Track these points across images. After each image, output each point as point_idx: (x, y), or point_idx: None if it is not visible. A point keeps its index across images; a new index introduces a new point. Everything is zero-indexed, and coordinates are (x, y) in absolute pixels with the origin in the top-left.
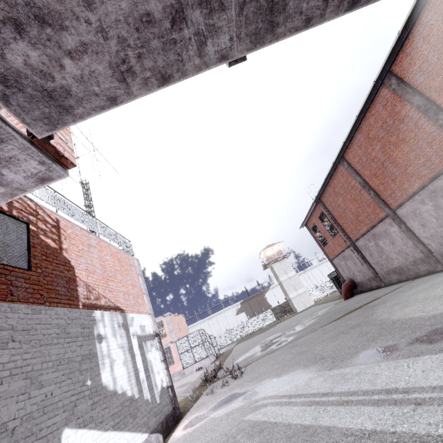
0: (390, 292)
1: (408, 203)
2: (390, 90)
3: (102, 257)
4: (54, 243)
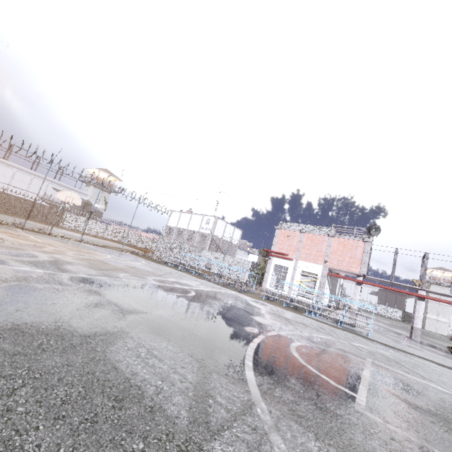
0: None
1: None
2: None
3: None
4: None
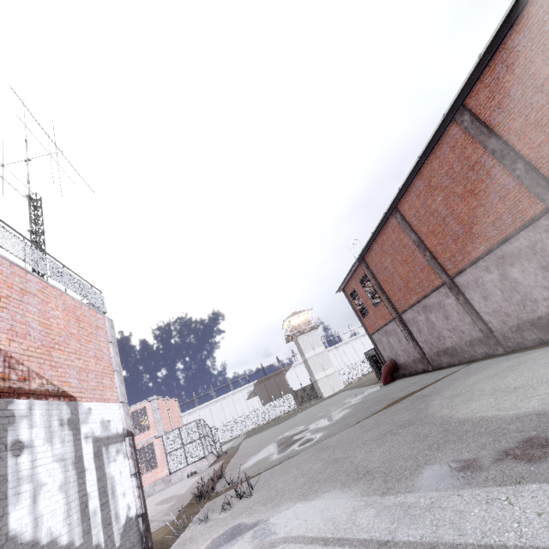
0: (442, 378)
1: (469, 269)
2: (461, 128)
3: (47, 312)
4: None
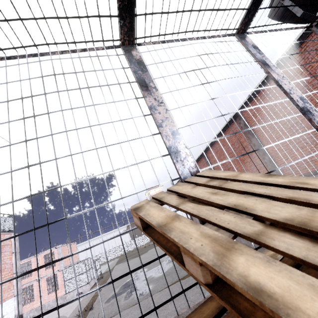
0: None
1: None
2: (239, 126)
3: None
4: None
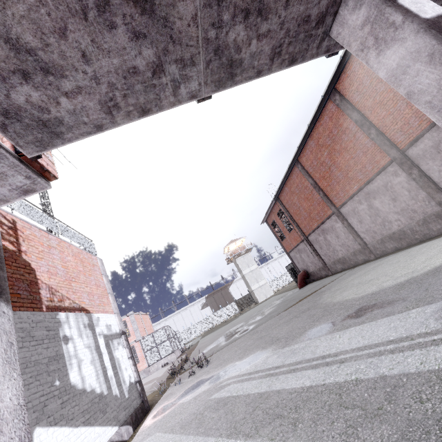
0: (335, 279)
1: (349, 202)
2: (334, 104)
3: (64, 258)
4: (12, 246)
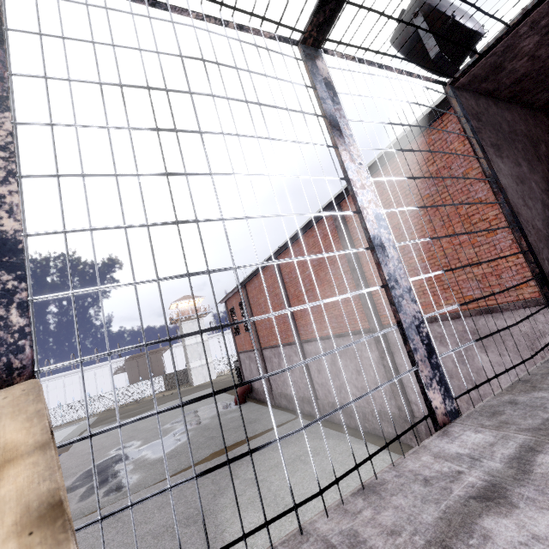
0: (269, 431)
1: (314, 343)
2: (334, 223)
3: None
4: None
